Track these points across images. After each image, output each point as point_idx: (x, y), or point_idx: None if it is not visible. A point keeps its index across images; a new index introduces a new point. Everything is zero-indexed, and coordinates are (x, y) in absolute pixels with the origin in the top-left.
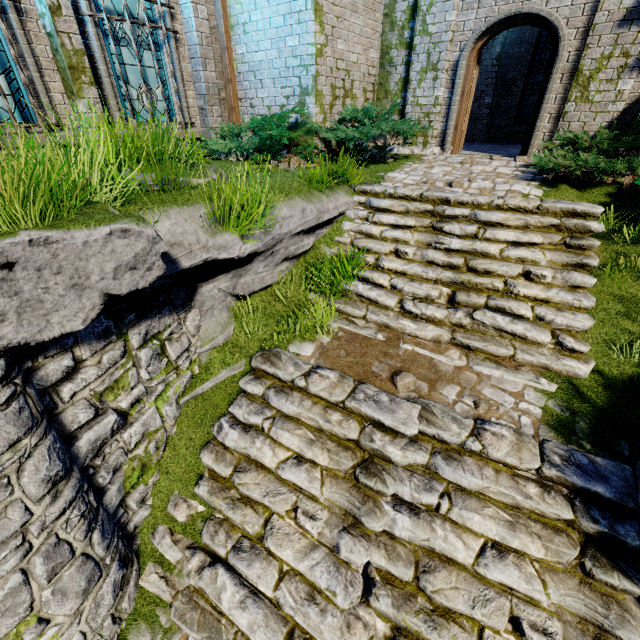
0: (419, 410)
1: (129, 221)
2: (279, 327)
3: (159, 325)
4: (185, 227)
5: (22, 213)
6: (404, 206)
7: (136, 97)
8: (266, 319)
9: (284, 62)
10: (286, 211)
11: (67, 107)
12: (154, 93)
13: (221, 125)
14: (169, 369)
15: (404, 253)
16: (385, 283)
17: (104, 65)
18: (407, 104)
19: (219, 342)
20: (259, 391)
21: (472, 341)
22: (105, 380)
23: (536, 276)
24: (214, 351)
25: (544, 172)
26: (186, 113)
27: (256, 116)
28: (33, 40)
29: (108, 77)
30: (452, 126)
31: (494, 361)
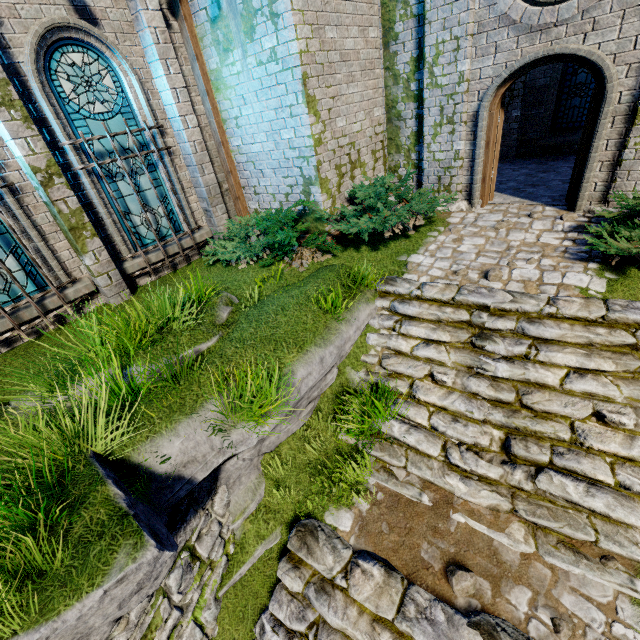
0: (484, 639)
1: (125, 558)
2: (312, 488)
3: (185, 534)
4: (196, 438)
5: (7, 615)
6: (435, 315)
7: (140, 222)
8: (297, 473)
9: (282, 153)
10: (303, 371)
11: (75, 260)
12: (157, 211)
13: (227, 223)
14: (202, 570)
15: (441, 381)
16: (423, 423)
17: (103, 208)
18: (423, 159)
19: (251, 512)
20: (298, 589)
21: (539, 520)
22: (136, 635)
23: (612, 422)
24: (247, 522)
25: (604, 253)
26: (191, 220)
27: (261, 214)
28: (33, 212)
29: (109, 218)
30: (479, 180)
31: (570, 547)
